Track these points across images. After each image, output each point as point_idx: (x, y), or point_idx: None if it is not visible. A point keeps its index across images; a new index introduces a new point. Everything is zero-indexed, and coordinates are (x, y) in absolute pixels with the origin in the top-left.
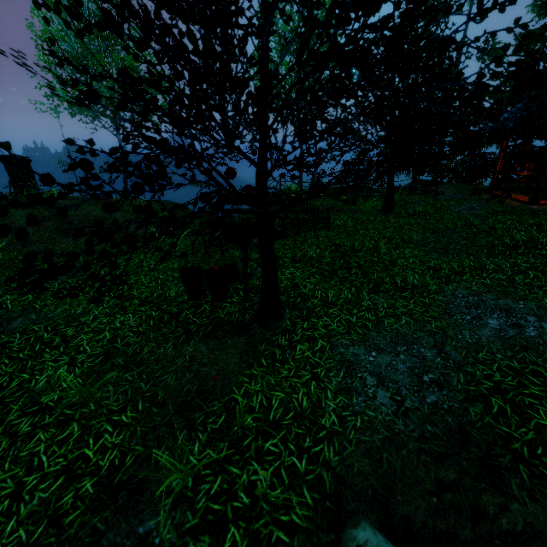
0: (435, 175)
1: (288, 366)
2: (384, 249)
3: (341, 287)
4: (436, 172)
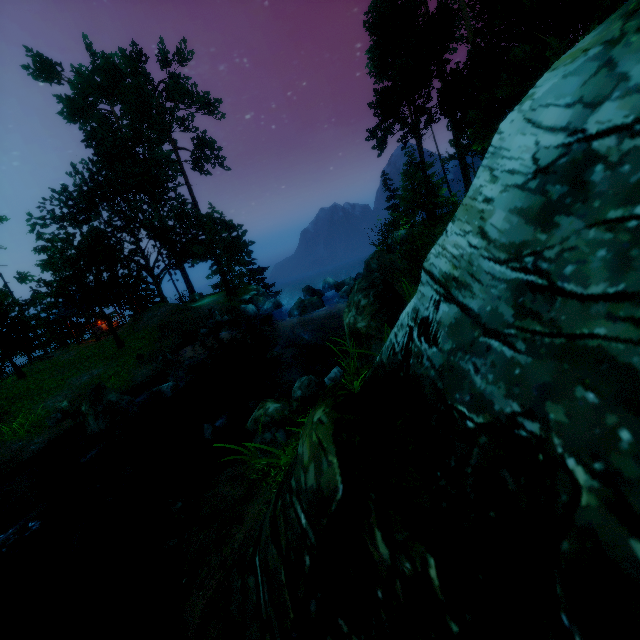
0: (45, 349)
1: (20, 418)
2: (34, 387)
3: (23, 402)
4: (42, 347)
